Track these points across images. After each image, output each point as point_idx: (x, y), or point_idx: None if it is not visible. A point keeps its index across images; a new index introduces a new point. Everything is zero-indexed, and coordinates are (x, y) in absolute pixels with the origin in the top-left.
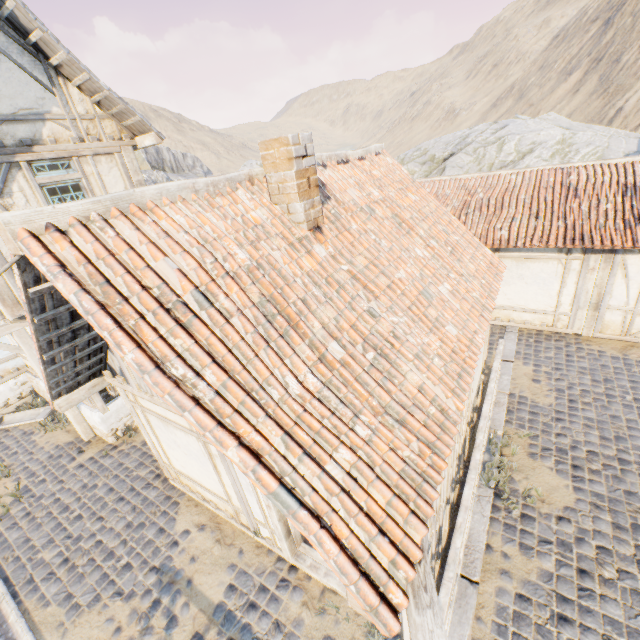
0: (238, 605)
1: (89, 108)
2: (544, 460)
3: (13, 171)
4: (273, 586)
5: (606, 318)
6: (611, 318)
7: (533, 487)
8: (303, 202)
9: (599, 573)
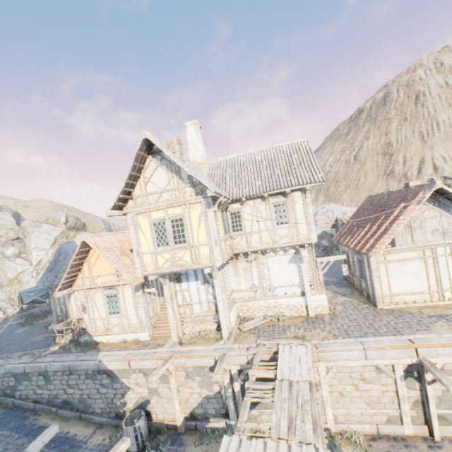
0: None
1: None
2: None
3: None
4: None
5: None
6: None
7: None
8: None
9: None
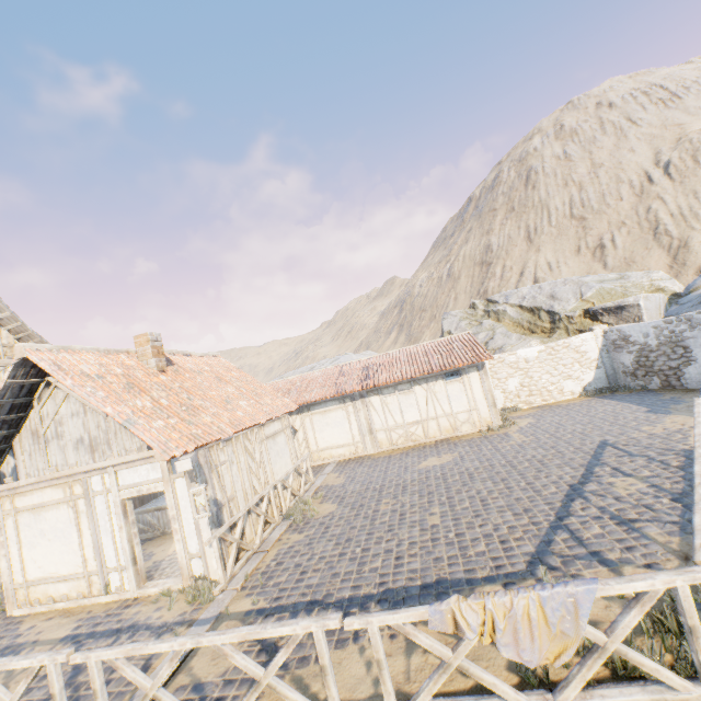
0: (85, 628)
1: (12, 341)
2: (327, 502)
3: None
4: (118, 610)
5: (379, 437)
6: (381, 437)
7: (312, 507)
8: (155, 358)
9: (335, 524)
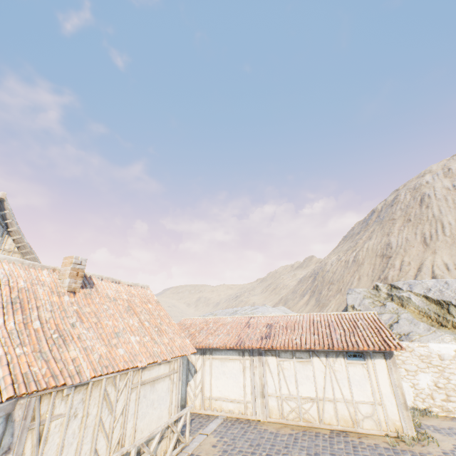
0: None
1: (12, 247)
2: None
3: None
4: None
5: (270, 403)
6: (272, 403)
7: None
8: (70, 279)
9: None
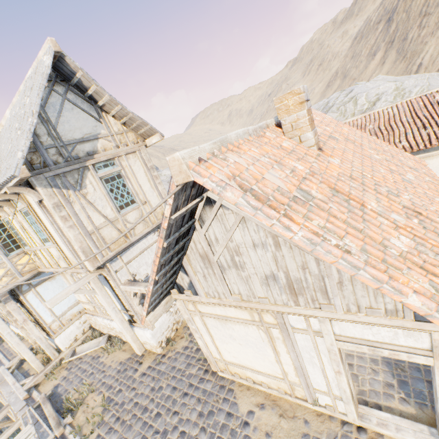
0: None
1: (119, 127)
2: None
3: (85, 172)
4: None
5: None
6: None
7: None
8: (312, 131)
9: None
